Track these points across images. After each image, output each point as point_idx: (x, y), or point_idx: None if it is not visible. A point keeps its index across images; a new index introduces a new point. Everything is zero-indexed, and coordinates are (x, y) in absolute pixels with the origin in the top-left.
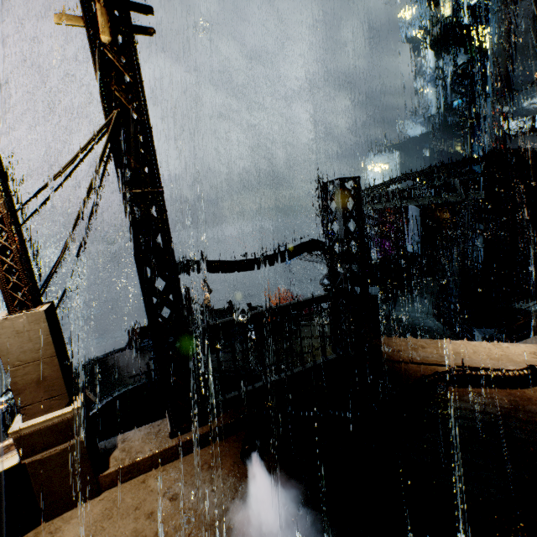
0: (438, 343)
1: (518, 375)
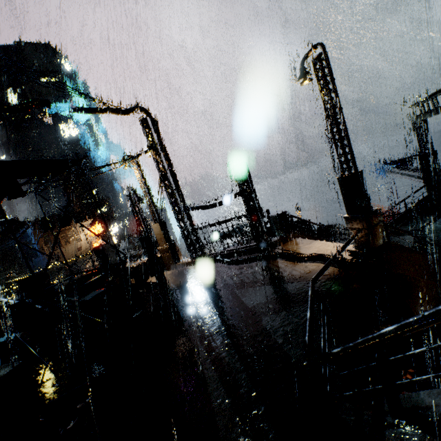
0: (312, 242)
1: (300, 256)
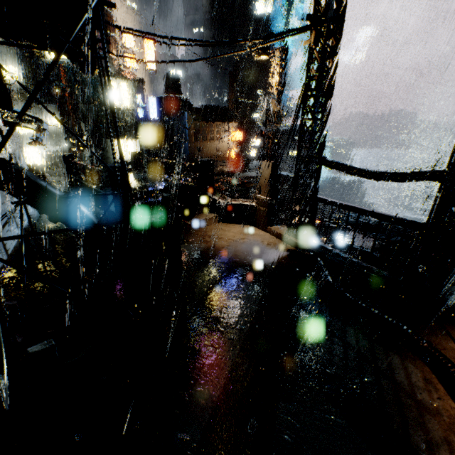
0: None
1: None
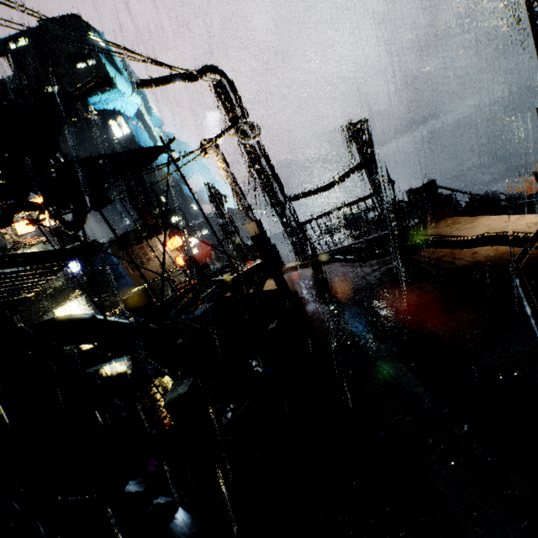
0: (475, 220)
1: (463, 240)
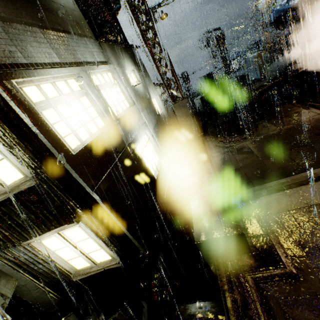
0: None
1: None
